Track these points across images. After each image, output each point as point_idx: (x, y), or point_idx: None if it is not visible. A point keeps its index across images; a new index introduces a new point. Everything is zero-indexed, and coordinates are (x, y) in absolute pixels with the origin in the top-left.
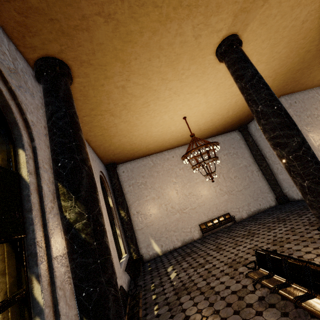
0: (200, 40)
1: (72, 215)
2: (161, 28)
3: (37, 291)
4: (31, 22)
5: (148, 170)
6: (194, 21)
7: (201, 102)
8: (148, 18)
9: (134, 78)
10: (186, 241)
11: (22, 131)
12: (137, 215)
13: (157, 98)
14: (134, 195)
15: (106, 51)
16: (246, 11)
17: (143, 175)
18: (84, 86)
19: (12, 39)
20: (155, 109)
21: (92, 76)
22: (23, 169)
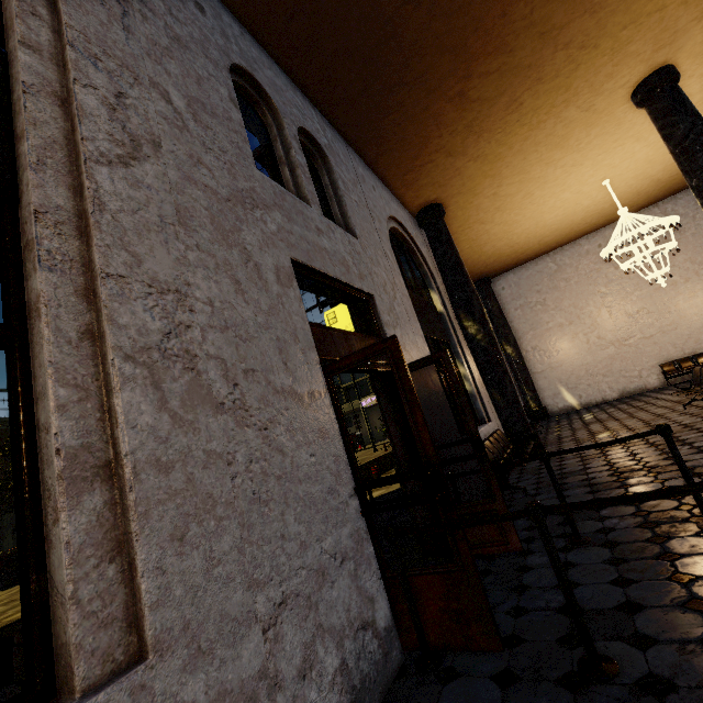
0: (594, 108)
1: (472, 331)
2: (533, 133)
3: (464, 370)
4: (420, 193)
5: (548, 280)
6: (578, 103)
7: (635, 151)
8: (516, 136)
9: (507, 181)
10: (630, 391)
11: (430, 278)
12: (532, 353)
13: (543, 183)
14: (524, 323)
15: (475, 178)
16: (667, 45)
17: (539, 290)
18: (453, 211)
19: (406, 208)
20: (543, 194)
21: (461, 201)
22: (438, 304)
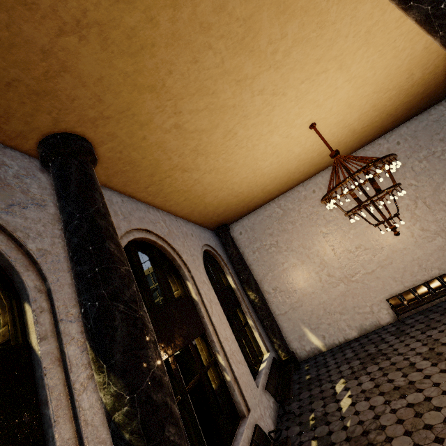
0: None
1: (107, 399)
2: None
3: None
4: None
5: (277, 223)
6: None
7: (337, 85)
8: None
9: (186, 105)
10: (367, 328)
11: (24, 275)
12: (274, 294)
13: (243, 117)
14: (263, 265)
15: (116, 87)
16: None
17: (271, 233)
18: (120, 151)
19: None
20: (249, 135)
21: (121, 133)
22: (32, 334)
